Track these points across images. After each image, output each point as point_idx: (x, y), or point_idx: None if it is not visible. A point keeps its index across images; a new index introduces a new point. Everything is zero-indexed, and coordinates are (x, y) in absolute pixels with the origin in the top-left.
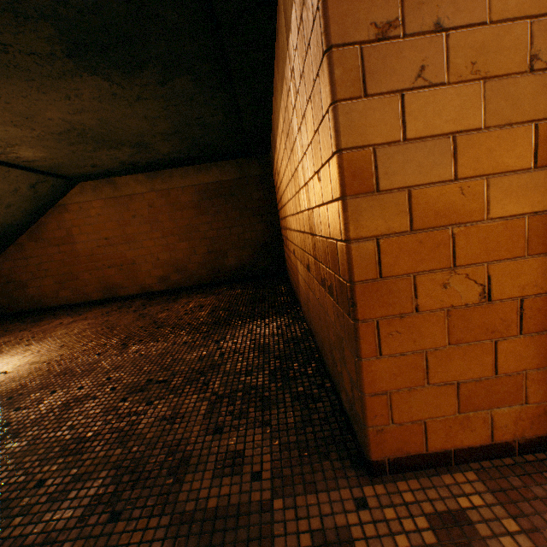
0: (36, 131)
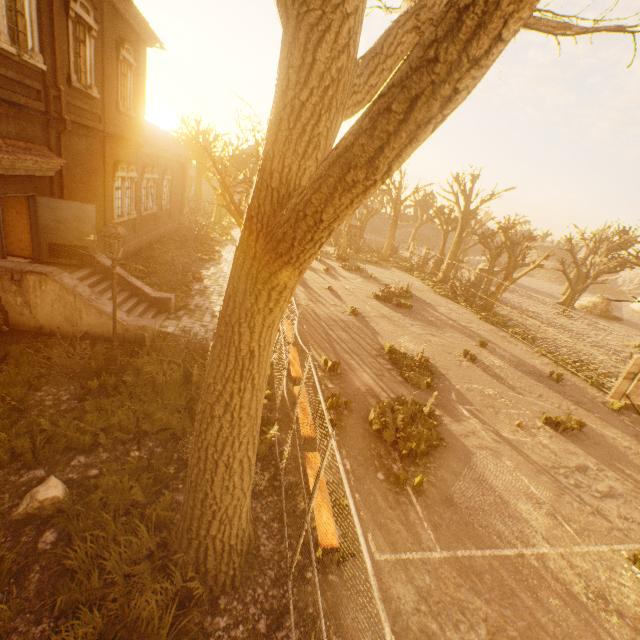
0: None
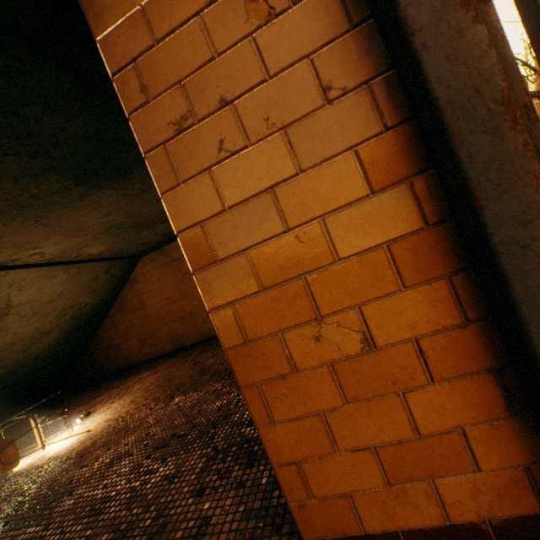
0: (89, 235)
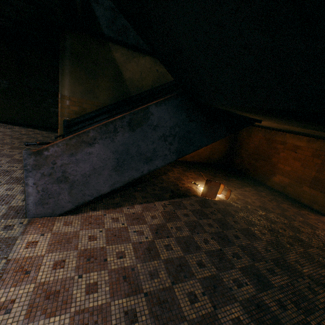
0: None
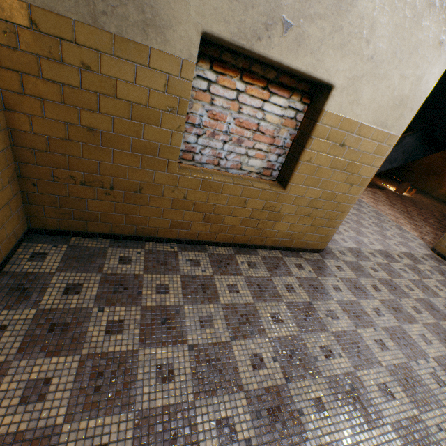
0: None
